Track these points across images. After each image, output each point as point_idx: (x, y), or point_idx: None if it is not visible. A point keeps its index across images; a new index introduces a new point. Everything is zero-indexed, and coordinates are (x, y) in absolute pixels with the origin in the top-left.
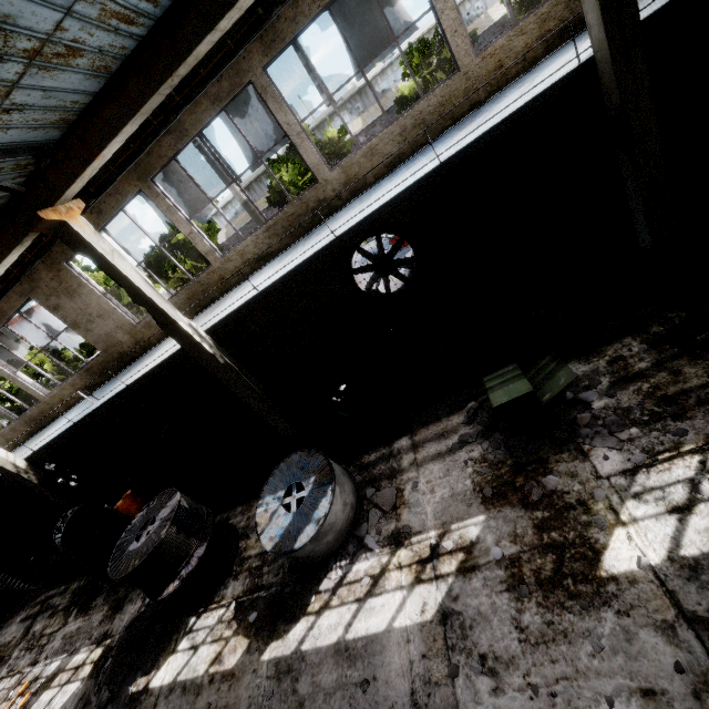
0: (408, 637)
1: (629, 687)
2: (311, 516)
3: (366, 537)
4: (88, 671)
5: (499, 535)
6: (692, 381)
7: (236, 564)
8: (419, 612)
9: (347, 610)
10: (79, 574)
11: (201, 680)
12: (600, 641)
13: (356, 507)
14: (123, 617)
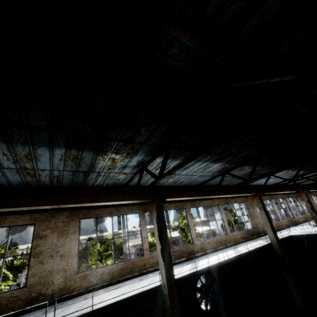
0: None
1: None
2: None
3: None
4: None
5: None
6: None
7: None
8: None
9: None
10: None
11: None
12: None
13: None
14: None
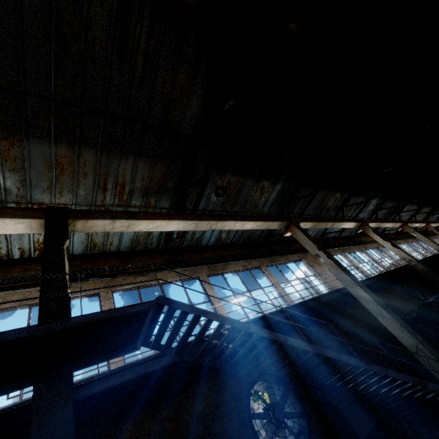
0: None
1: None
2: None
3: None
4: None
5: None
6: None
7: None
8: None
9: None
10: None
11: None
12: None
13: None
14: None
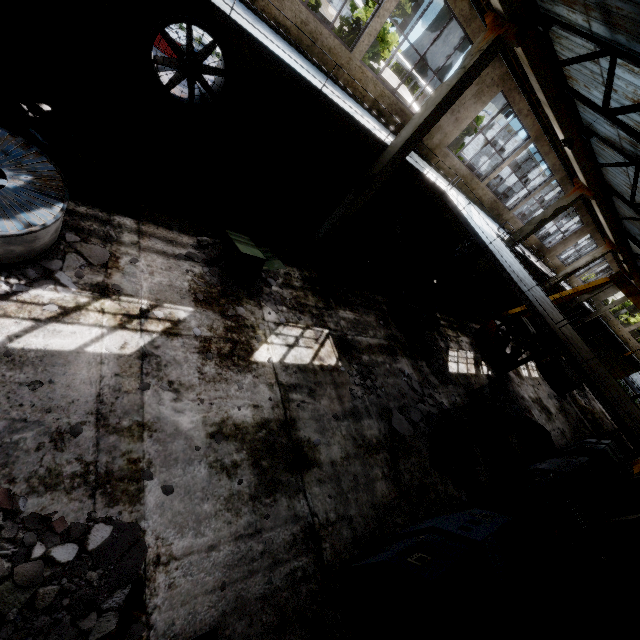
0: (102, 360)
1: (249, 404)
2: (16, 214)
3: (58, 273)
4: None
5: (201, 323)
6: (310, 302)
7: None
8: (119, 347)
9: (14, 324)
10: None
11: None
12: (243, 386)
13: (55, 241)
14: None
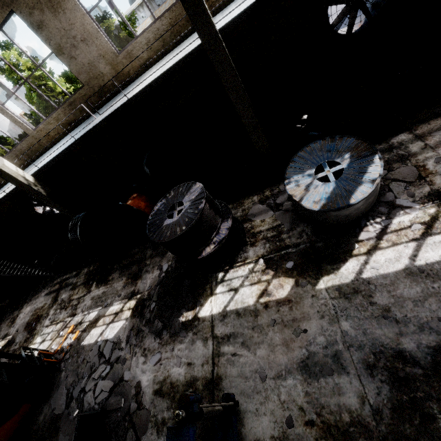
0: None
1: None
2: (361, 180)
3: (396, 201)
4: (128, 314)
5: None
6: None
7: (248, 237)
8: None
9: (404, 248)
10: (85, 264)
11: (254, 307)
12: None
13: None
14: (145, 281)
